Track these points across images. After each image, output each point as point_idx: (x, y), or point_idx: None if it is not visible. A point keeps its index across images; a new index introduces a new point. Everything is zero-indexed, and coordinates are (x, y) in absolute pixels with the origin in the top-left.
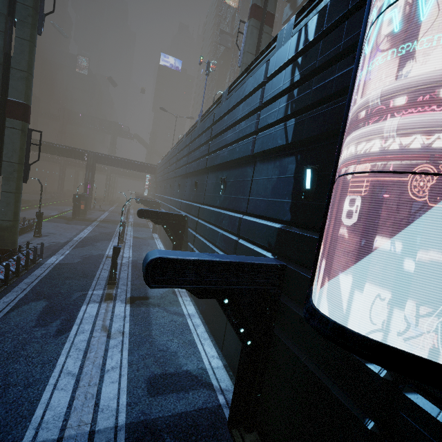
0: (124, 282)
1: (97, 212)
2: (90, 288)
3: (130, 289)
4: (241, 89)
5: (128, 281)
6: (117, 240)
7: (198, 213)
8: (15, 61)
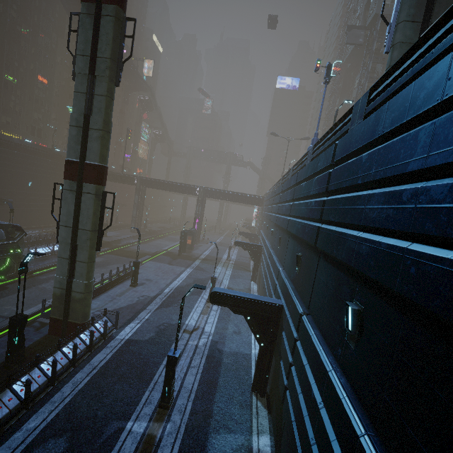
0: (183, 401)
1: (204, 245)
2: (135, 411)
3: (184, 428)
4: (421, 82)
5: (190, 400)
6: (207, 295)
7: (298, 325)
8: (93, 120)
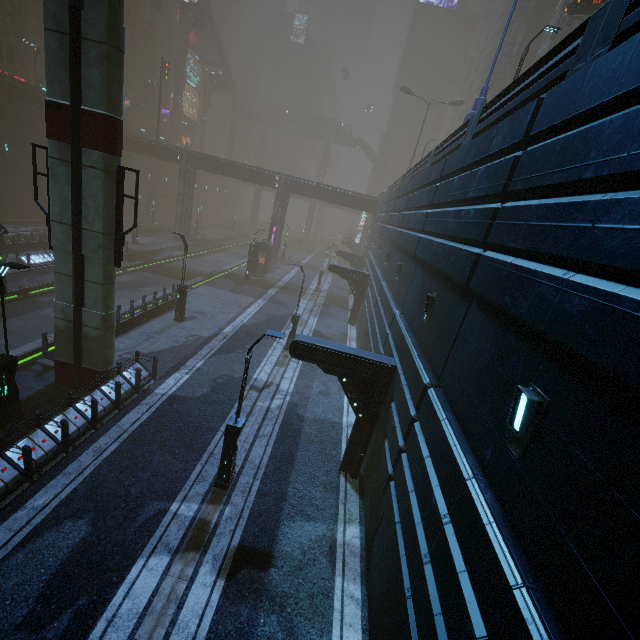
0: (248, 479)
1: (284, 267)
2: (182, 490)
3: (247, 513)
4: None
5: (256, 478)
6: (286, 339)
7: (419, 400)
8: (87, 21)
